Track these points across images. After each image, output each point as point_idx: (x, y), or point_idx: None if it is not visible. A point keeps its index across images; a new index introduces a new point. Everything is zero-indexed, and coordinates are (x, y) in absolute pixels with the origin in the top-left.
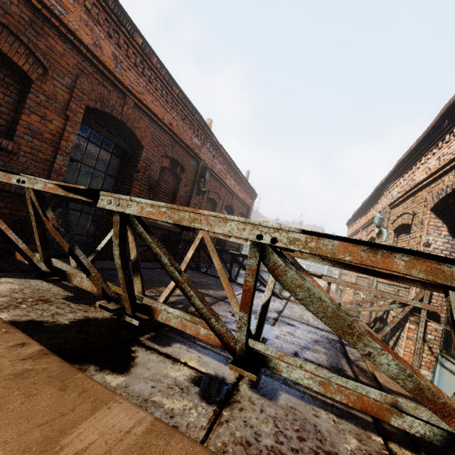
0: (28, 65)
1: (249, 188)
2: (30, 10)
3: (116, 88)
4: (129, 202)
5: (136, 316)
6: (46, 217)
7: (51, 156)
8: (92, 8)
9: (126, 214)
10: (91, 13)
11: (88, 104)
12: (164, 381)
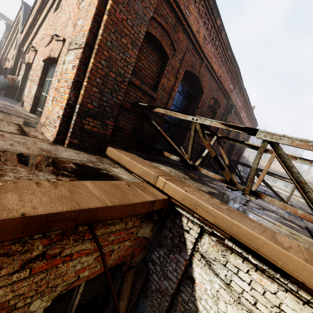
0: (169, 50)
1: (254, 120)
2: (175, 18)
3: (199, 56)
4: (281, 137)
5: (250, 196)
6: (205, 138)
7: (166, 100)
8: (200, 8)
9: (272, 143)
10: (199, 11)
11: (186, 68)
12: (281, 231)
